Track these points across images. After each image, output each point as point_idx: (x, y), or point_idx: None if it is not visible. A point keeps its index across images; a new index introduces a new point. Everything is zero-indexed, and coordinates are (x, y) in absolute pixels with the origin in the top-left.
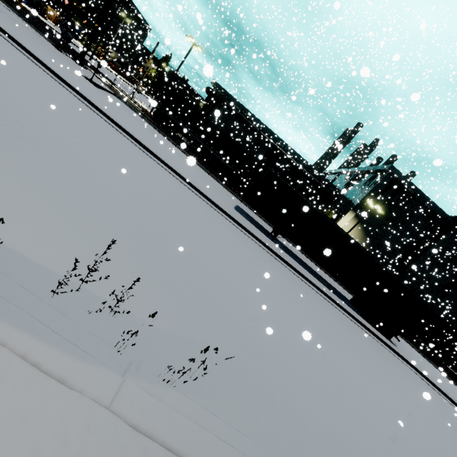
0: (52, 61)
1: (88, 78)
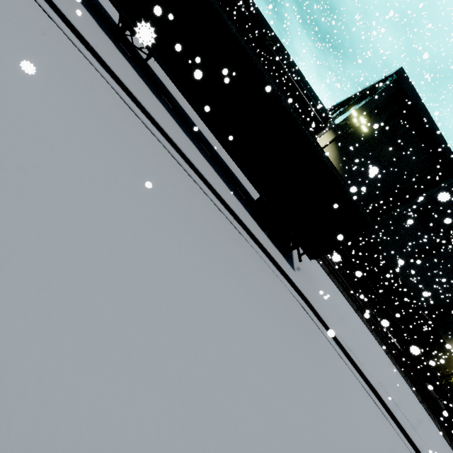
0: None
1: None
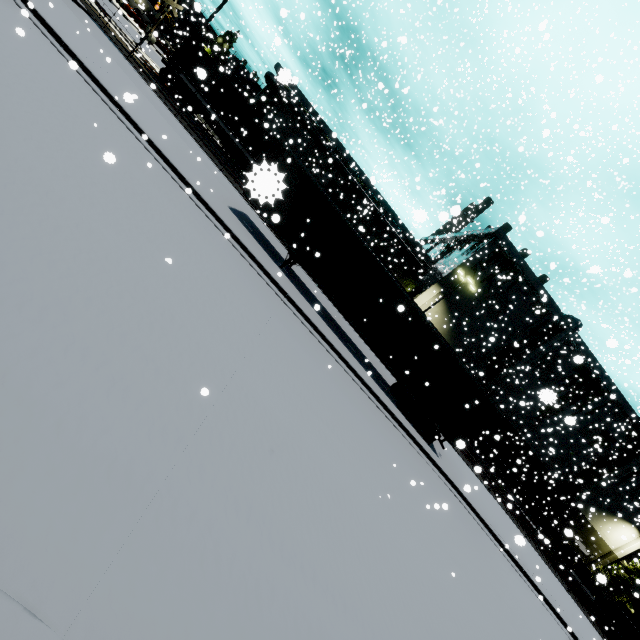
0: None
1: None
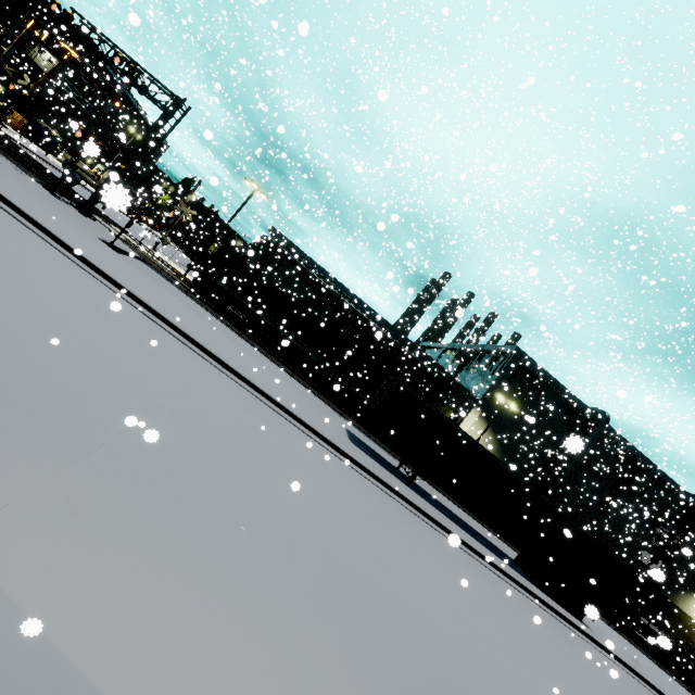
0: (68, 232)
1: (107, 242)
